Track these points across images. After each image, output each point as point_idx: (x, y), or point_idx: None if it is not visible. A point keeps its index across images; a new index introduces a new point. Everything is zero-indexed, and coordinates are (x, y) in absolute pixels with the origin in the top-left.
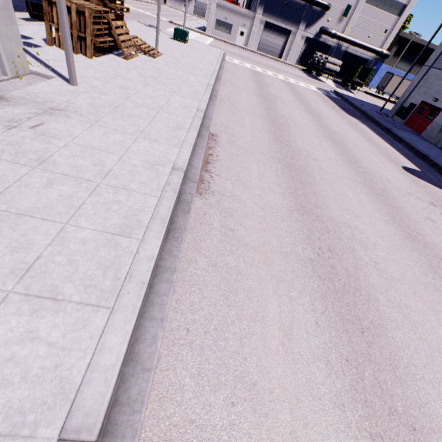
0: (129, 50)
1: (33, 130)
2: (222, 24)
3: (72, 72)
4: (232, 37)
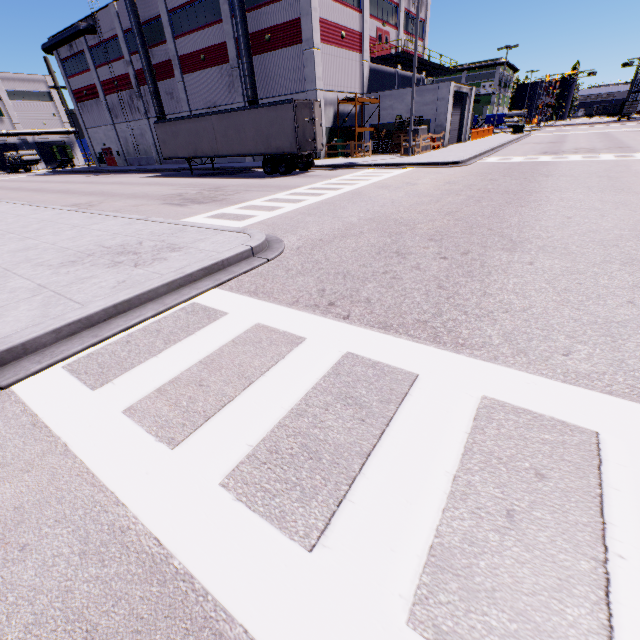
0: None
1: None
2: None
3: None
4: None
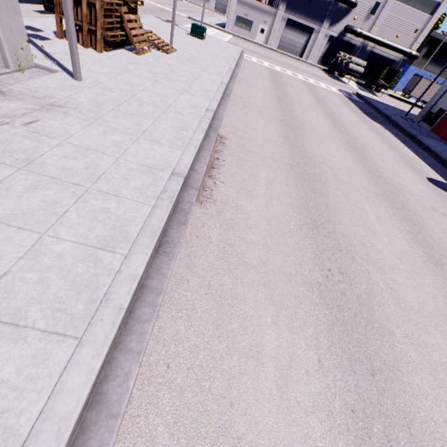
0: (141, 45)
1: (26, 127)
2: (242, 21)
3: (77, 67)
4: (252, 34)
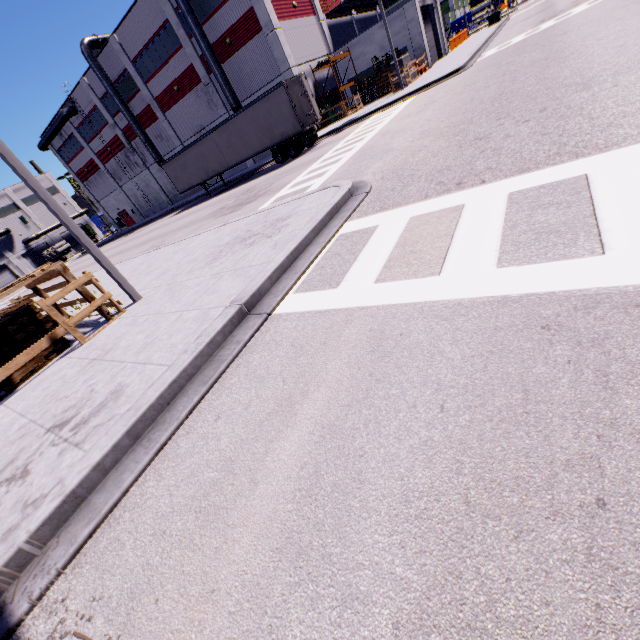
0: None
1: None
2: None
3: None
4: None
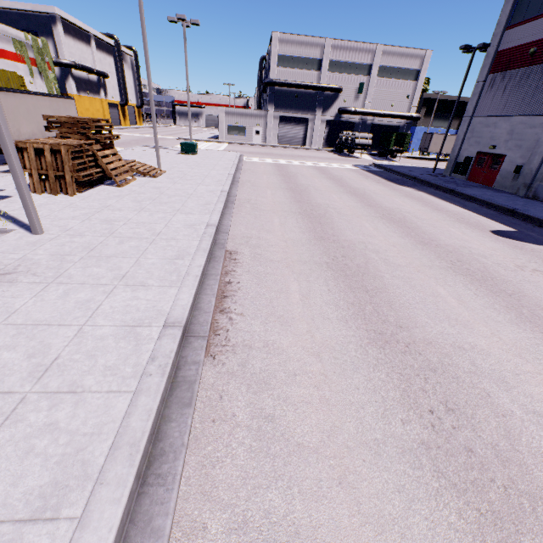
0: (123, 176)
1: None
2: (234, 129)
3: (34, 220)
4: (248, 138)
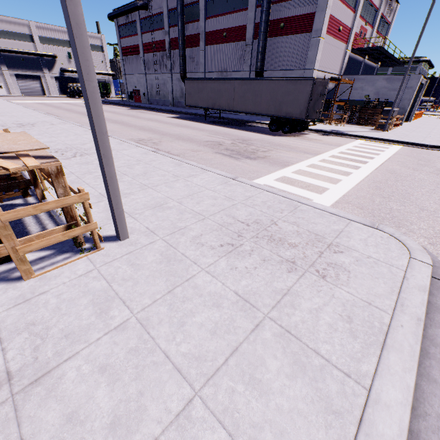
0: None
1: None
2: None
3: None
4: None
